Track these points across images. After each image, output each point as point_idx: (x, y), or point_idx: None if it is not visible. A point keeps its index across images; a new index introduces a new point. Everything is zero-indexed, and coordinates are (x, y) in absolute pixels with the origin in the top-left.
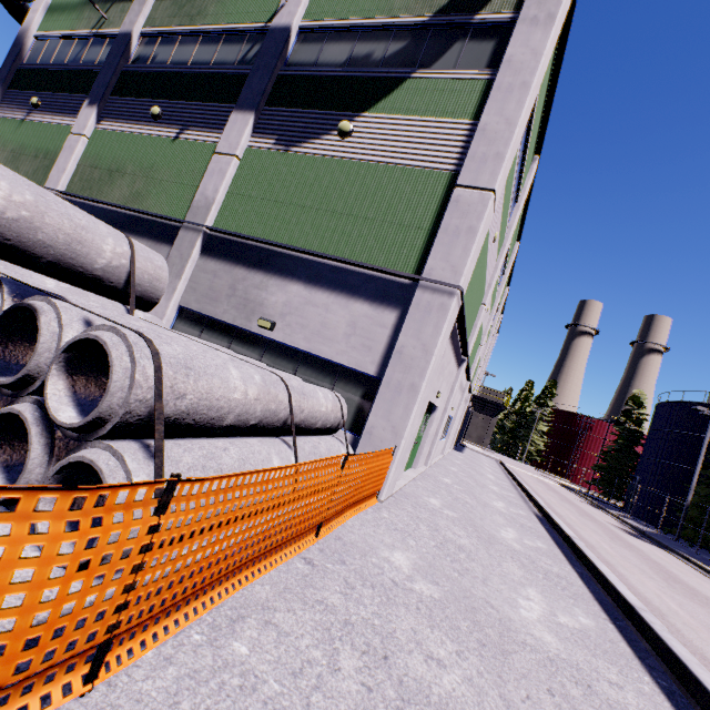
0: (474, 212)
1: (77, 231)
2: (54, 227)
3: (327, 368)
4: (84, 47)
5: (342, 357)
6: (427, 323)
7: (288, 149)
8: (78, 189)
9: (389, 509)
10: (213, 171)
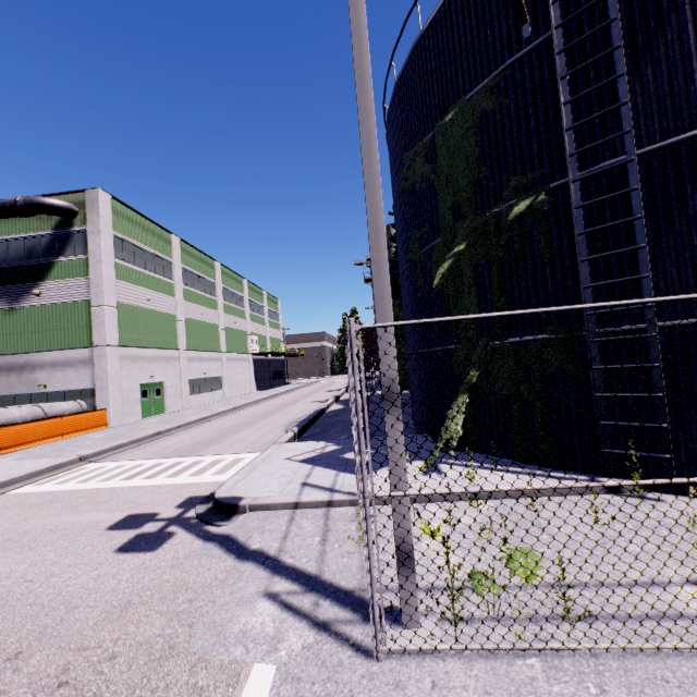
0: (102, 316)
1: None
2: None
3: (77, 393)
4: None
5: (80, 386)
6: (102, 362)
7: (15, 306)
8: None
9: (114, 428)
10: None
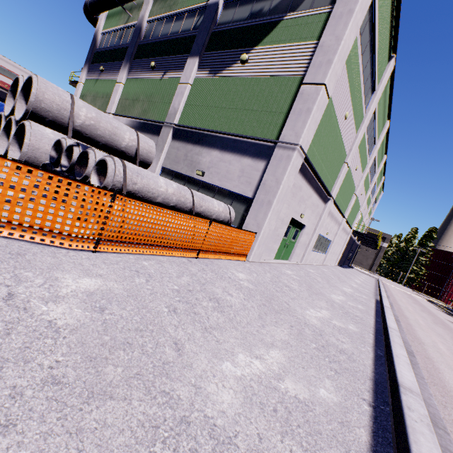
0: (311, 99)
1: (113, 129)
2: (104, 128)
3: (229, 195)
4: (122, 34)
5: (236, 189)
6: (279, 167)
7: (215, 75)
8: (120, 111)
9: (252, 265)
10: (178, 93)
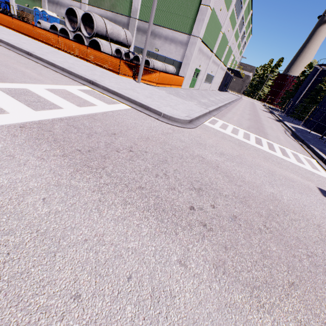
0: (204, 14)
1: (118, 32)
2: (115, 32)
3: (171, 61)
4: None
5: (174, 58)
6: (192, 48)
7: None
8: (92, 2)
9: (183, 89)
10: None
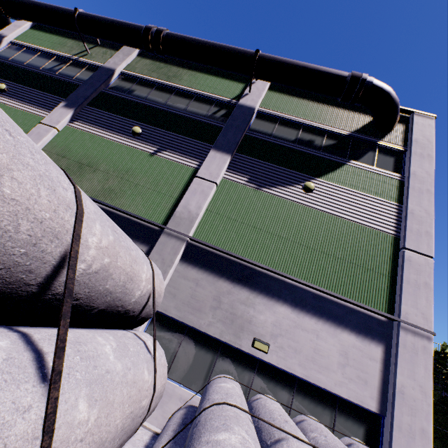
0: (424, 271)
1: (131, 265)
2: (120, 269)
3: (324, 398)
4: (62, 63)
5: (341, 389)
6: (417, 364)
7: (260, 188)
8: None
9: None
10: (195, 190)
